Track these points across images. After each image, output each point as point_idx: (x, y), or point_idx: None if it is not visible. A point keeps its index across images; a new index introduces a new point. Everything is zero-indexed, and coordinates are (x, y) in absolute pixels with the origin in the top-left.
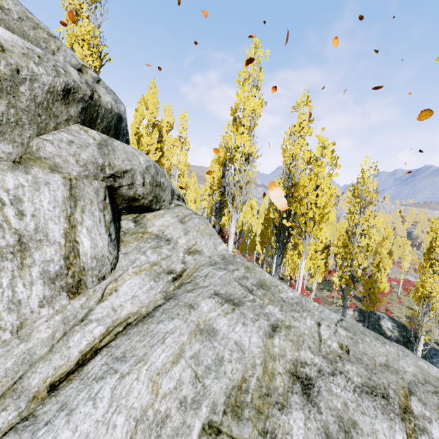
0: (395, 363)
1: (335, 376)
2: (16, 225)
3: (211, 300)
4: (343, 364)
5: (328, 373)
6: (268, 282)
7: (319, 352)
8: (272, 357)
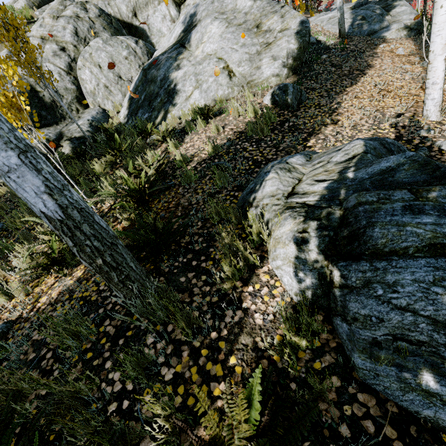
0: None
1: None
2: (162, 14)
3: None
4: None
5: None
6: None
7: None
8: None
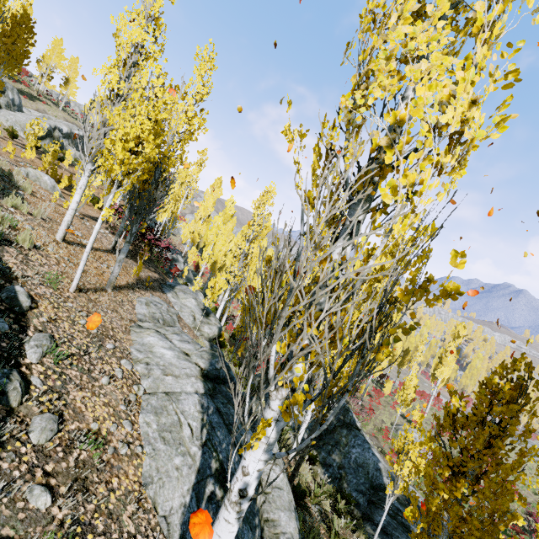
0: None
1: None
2: None
3: None
4: None
5: None
6: None
7: None
8: None
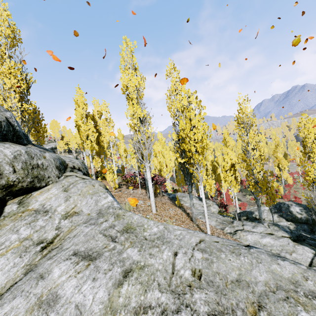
0: (247, 275)
1: (180, 313)
2: None
3: (67, 262)
4: (191, 294)
5: (172, 311)
6: (135, 224)
7: (169, 287)
8: (113, 311)
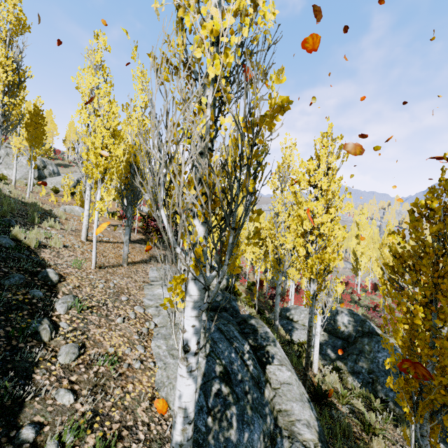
0: None
1: None
2: None
3: None
4: None
5: None
6: None
7: None
8: None
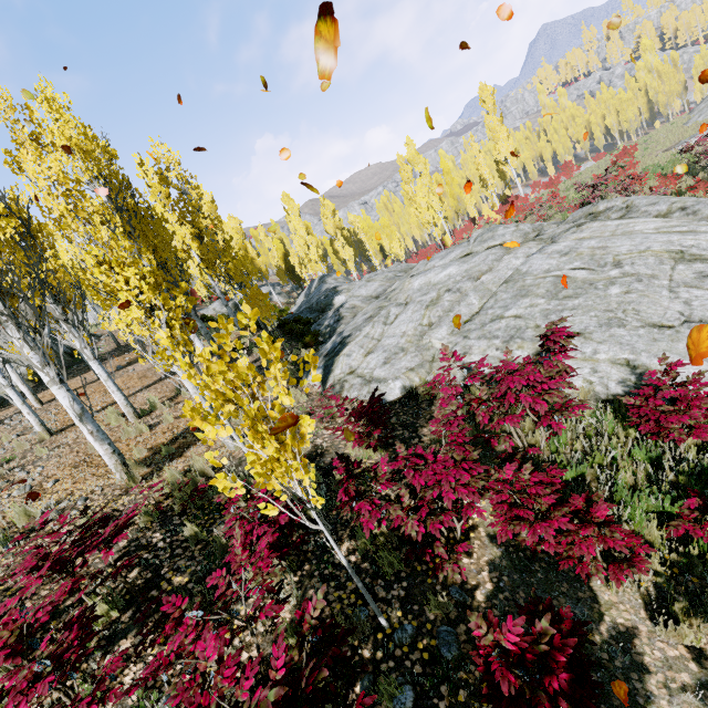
0: None
1: None
2: None
3: None
4: None
5: None
6: None
7: None
8: None
